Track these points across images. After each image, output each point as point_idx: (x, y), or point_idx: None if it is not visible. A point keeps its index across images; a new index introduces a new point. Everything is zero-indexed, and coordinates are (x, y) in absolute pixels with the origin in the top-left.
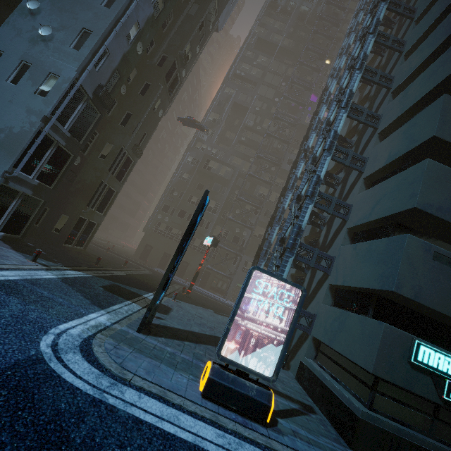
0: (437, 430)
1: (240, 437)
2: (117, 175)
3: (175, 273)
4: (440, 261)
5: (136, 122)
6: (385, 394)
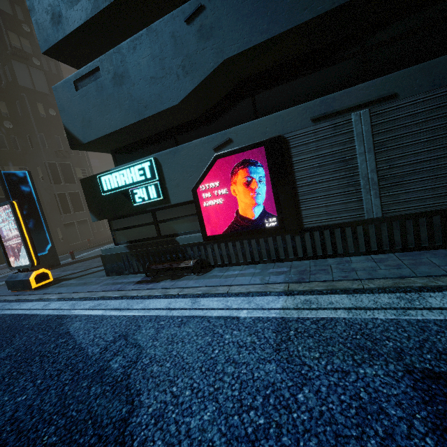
0: (164, 229)
1: (5, 301)
2: (67, 181)
3: (47, 230)
4: (84, 86)
5: (36, 138)
6: (118, 229)
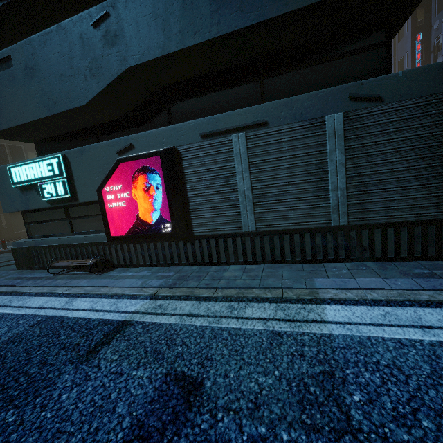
0: (76, 226)
1: None
2: None
3: None
4: None
5: None
6: (32, 222)
